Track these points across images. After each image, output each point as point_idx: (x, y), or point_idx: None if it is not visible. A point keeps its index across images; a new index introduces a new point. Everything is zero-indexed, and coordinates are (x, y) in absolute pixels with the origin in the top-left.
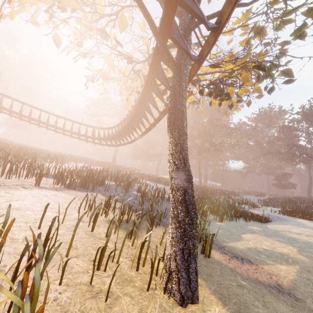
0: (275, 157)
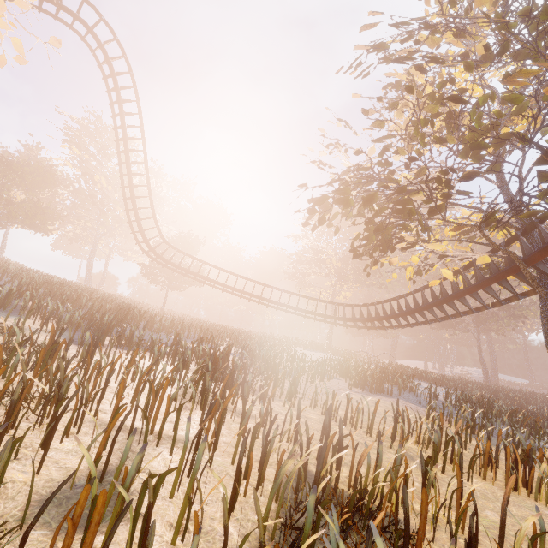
0: None
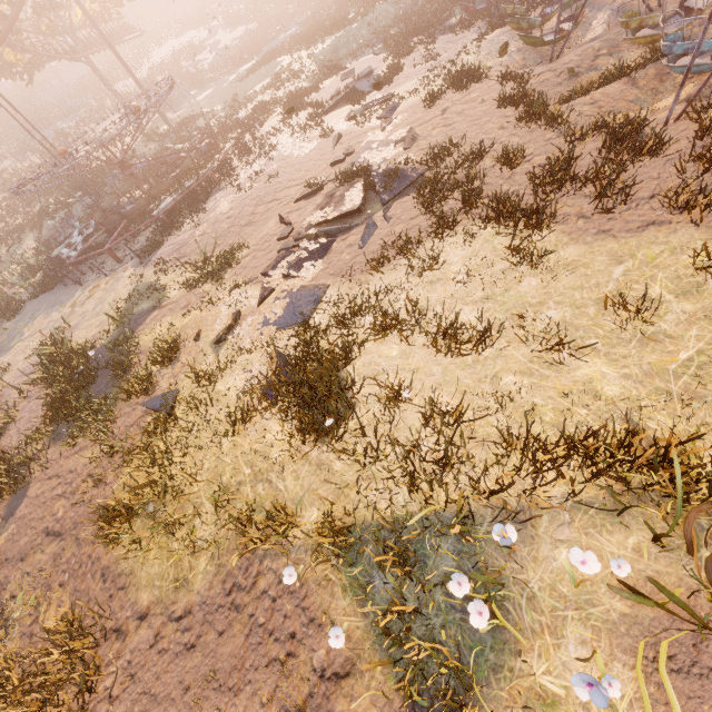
0: None
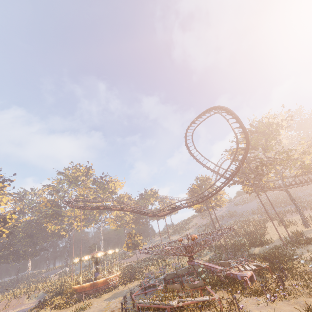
0: None
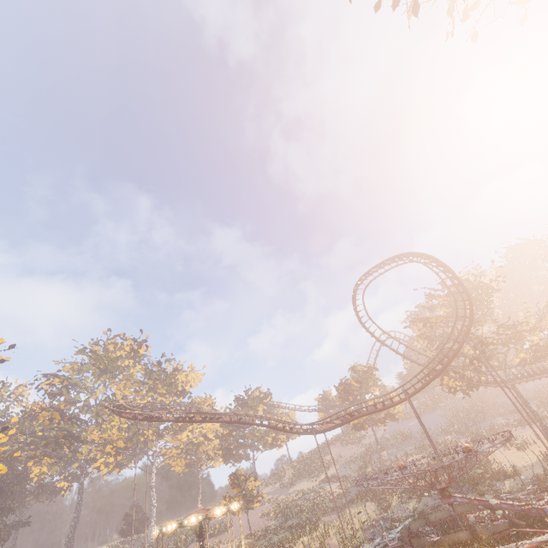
0: None
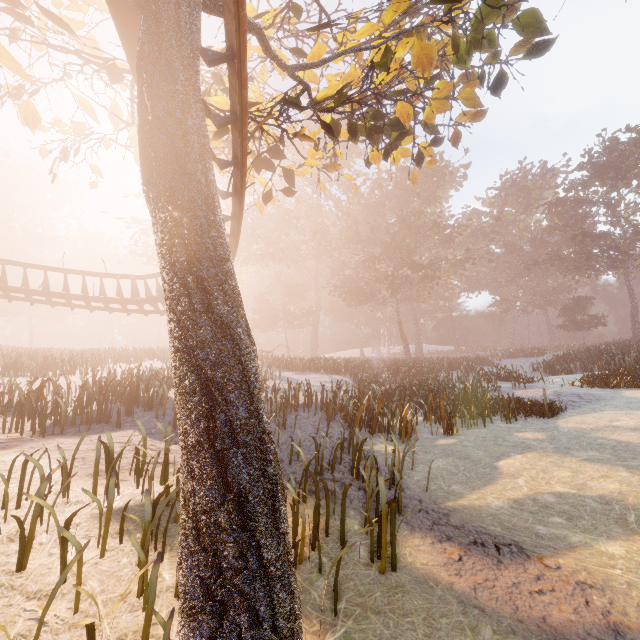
0: (552, 270)
